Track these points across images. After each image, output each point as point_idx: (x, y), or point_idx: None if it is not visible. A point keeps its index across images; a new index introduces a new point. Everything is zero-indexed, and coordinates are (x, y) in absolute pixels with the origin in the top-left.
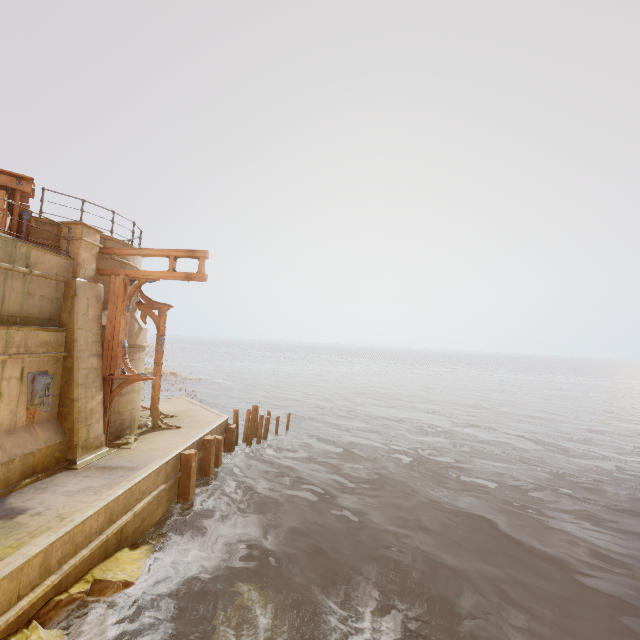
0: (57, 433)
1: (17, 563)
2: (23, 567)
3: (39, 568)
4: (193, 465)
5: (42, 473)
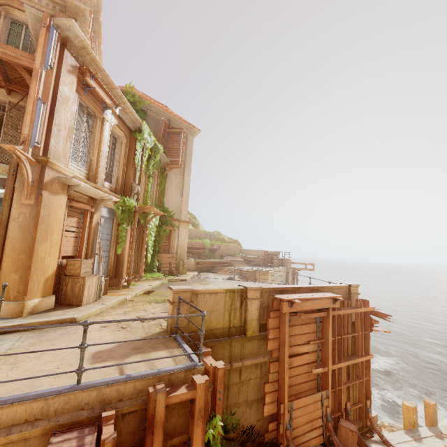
0: None
1: None
2: None
3: None
4: None
5: None
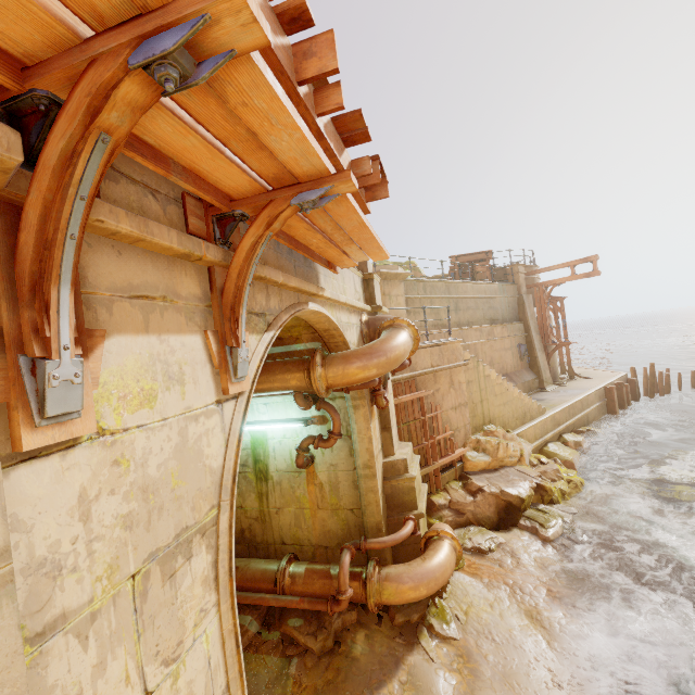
0: (532, 374)
1: (563, 407)
2: (564, 409)
3: (568, 413)
4: (614, 395)
5: (534, 391)
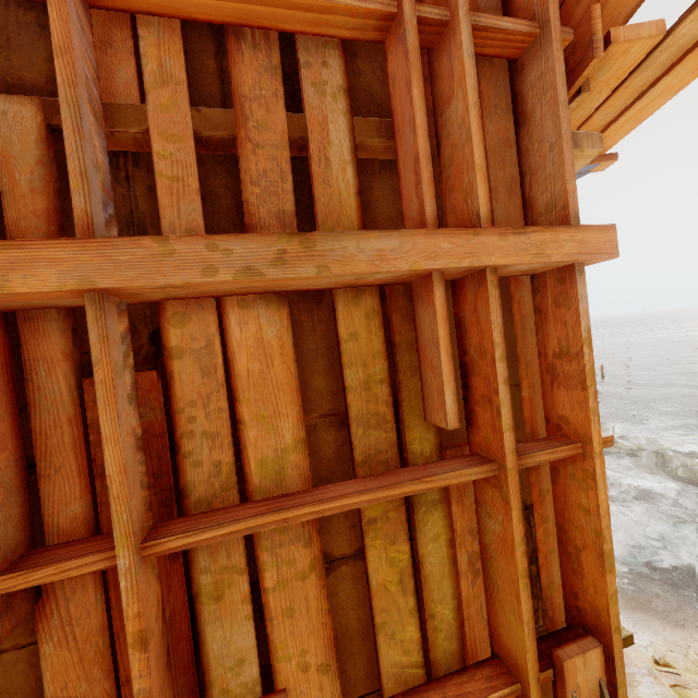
0: None
1: None
2: None
3: None
4: None
5: None
